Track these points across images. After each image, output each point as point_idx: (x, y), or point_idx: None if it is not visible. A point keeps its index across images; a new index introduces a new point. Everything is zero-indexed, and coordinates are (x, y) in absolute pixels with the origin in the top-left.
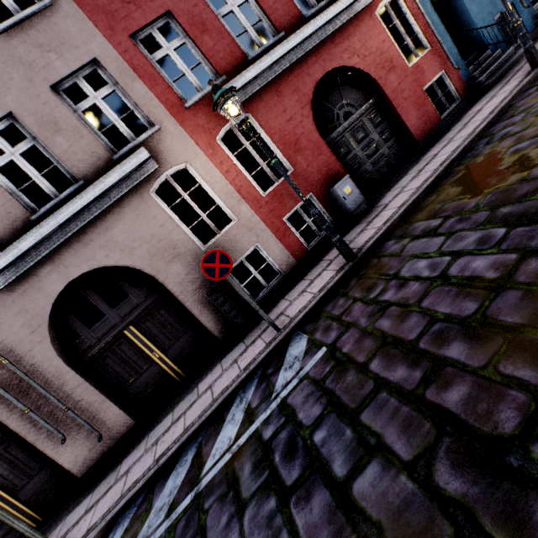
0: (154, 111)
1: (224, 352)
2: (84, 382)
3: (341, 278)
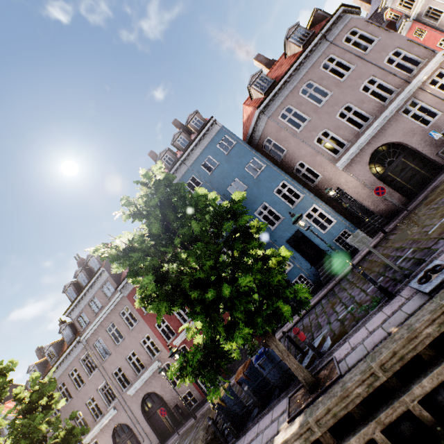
0: (160, 346)
1: (179, 427)
2: (148, 424)
3: (191, 425)
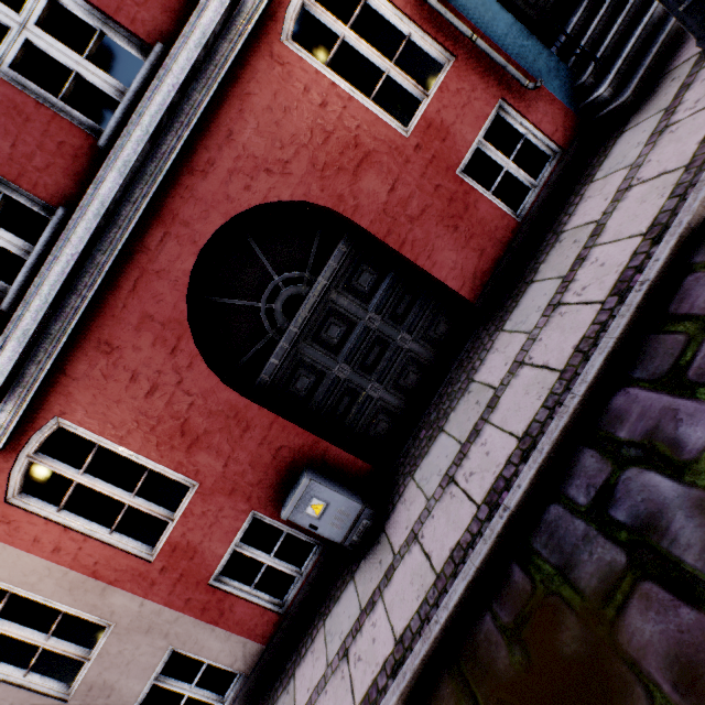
0: None
1: None
2: None
3: None
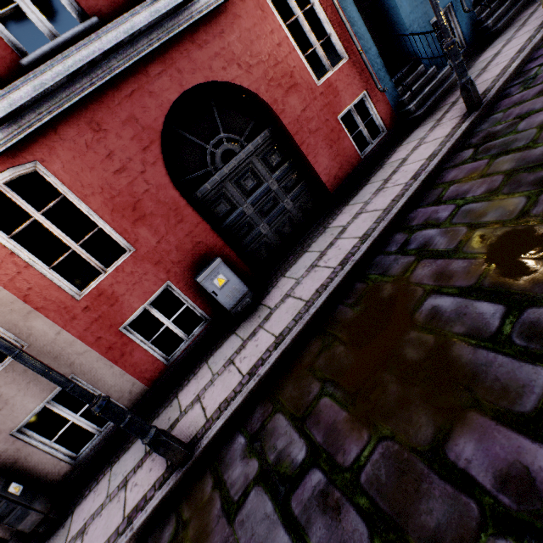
0: None
1: None
2: None
3: (160, 504)
